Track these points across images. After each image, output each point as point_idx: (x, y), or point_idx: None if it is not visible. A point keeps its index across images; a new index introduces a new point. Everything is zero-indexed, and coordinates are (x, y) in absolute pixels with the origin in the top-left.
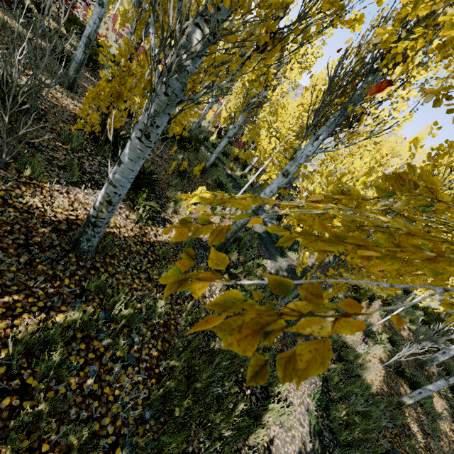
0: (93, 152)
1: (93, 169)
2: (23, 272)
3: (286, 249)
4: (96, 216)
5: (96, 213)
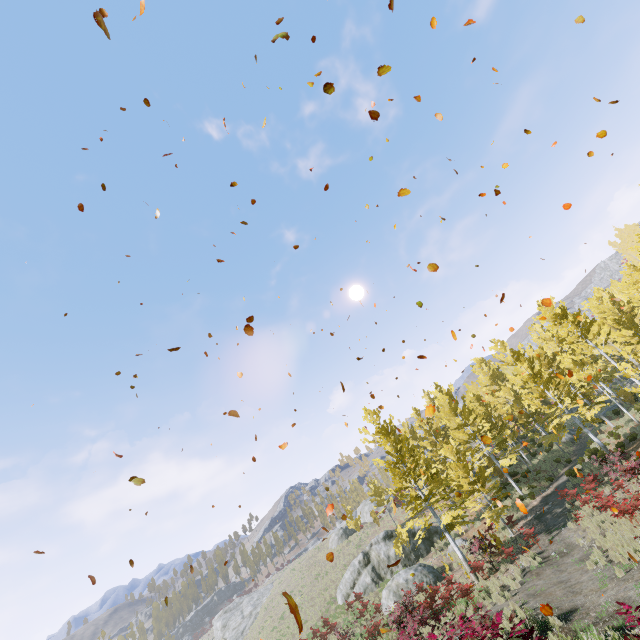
0: None
1: None
2: None
3: None
4: None
5: None
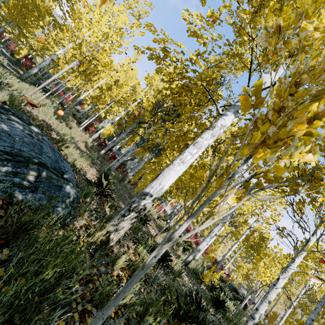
0: None
1: None
2: None
3: (16, 67)
4: None
5: None
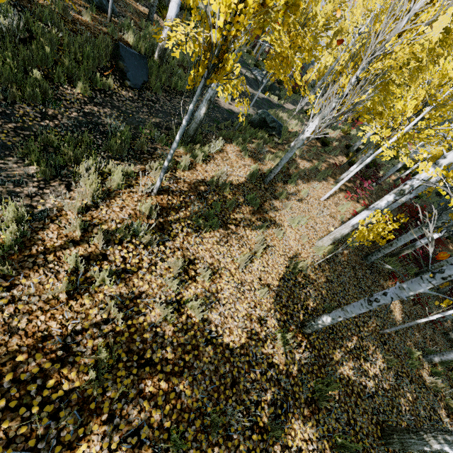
0: (145, 0)
1: (147, 5)
2: (138, 17)
3: (269, 93)
4: (153, 2)
5: (153, 0)
